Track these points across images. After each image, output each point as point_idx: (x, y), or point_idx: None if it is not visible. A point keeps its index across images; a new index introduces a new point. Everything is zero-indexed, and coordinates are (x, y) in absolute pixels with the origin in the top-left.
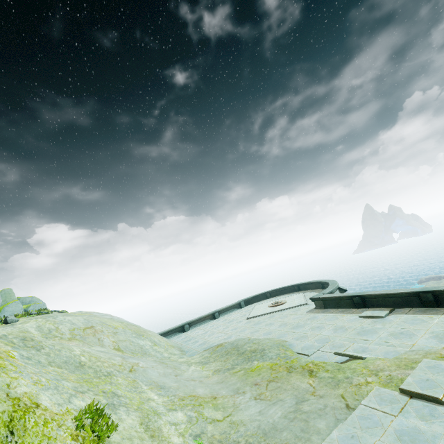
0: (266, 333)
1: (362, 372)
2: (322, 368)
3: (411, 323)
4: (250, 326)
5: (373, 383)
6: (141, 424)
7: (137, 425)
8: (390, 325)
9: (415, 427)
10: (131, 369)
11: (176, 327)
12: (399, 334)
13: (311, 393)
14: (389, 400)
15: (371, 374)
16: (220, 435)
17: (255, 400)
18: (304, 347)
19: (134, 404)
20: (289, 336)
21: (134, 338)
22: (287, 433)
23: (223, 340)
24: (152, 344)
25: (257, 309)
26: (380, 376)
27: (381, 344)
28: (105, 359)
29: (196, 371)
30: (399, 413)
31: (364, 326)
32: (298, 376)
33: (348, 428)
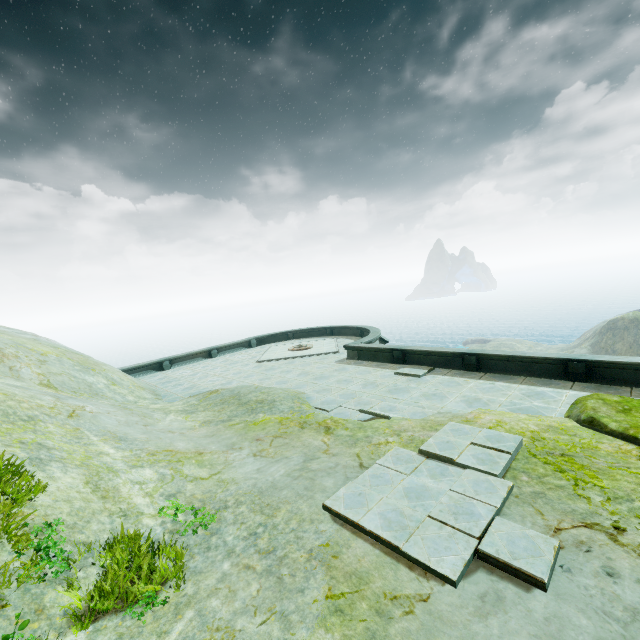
0: (279, 382)
1: (385, 431)
2: (341, 426)
3: (446, 385)
4: (259, 371)
5: (393, 443)
6: (87, 483)
7: (81, 485)
8: (425, 385)
9: (424, 484)
10: (71, 414)
11: (150, 363)
12: (431, 395)
13: (323, 451)
14: (406, 460)
15: (393, 435)
16: (203, 494)
17: (254, 457)
18: (324, 401)
19: (75, 459)
20: (309, 387)
21: (77, 371)
22: (288, 491)
23: (220, 386)
24: (109, 383)
25: (272, 351)
26: (402, 436)
27: (411, 404)
28: (24, 397)
29: (177, 421)
30: (412, 472)
31: (398, 384)
32: (312, 433)
33: (357, 486)
